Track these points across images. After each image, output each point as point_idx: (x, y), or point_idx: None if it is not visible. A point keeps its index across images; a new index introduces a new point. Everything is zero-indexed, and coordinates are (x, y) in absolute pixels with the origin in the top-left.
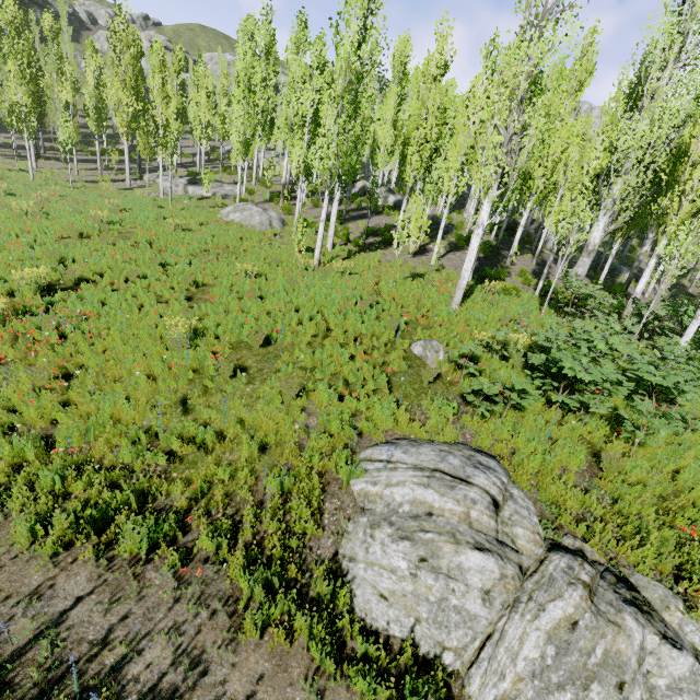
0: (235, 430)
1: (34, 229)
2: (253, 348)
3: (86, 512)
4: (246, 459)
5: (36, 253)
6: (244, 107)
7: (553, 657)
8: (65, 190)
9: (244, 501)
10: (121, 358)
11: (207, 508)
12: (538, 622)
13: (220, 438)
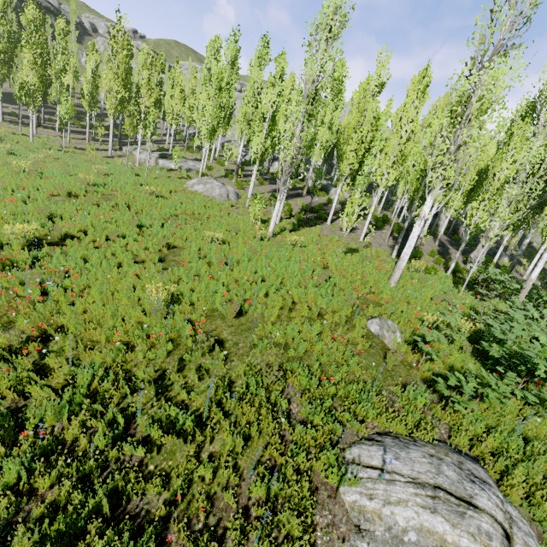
0: (217, 416)
1: (29, 185)
2: (226, 318)
3: (53, 527)
4: (228, 452)
5: (28, 208)
6: (213, 102)
7: None
8: (57, 154)
9: (227, 507)
10: (101, 321)
11: (186, 514)
12: None
13: (199, 422)
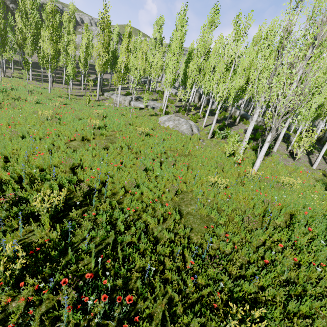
0: None
1: (52, 133)
2: None
3: None
4: None
5: (54, 158)
6: (176, 58)
7: None
8: (66, 100)
9: None
10: None
11: None
12: None
13: None
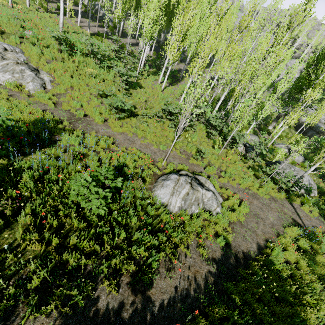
0: None
1: None
2: None
3: None
4: None
5: None
6: None
7: (1, 68)
8: None
9: None
10: None
11: None
12: (0, 63)
13: None
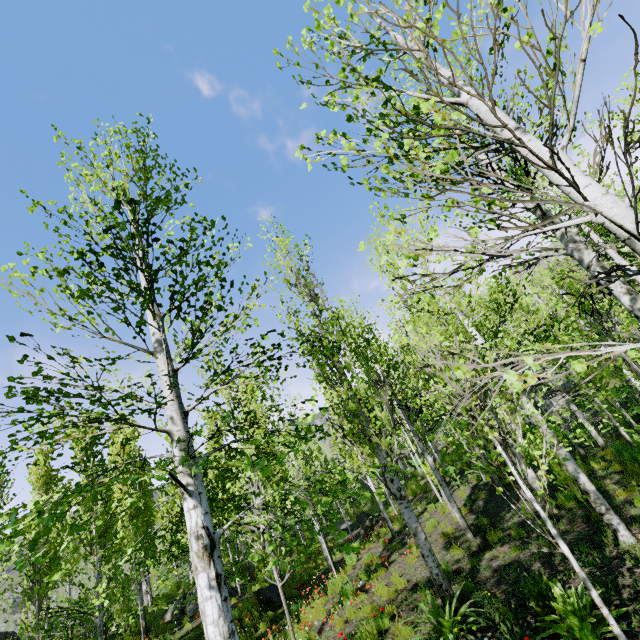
0: None
1: None
2: None
3: None
4: None
5: None
6: None
7: None
8: None
9: None
10: None
11: None
12: None
13: None
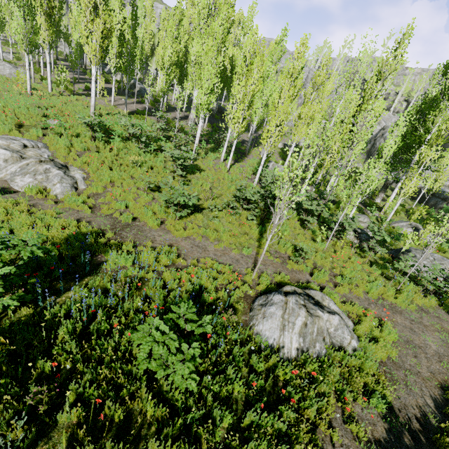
0: None
1: None
2: None
3: None
4: None
5: None
6: None
7: (19, 170)
8: None
9: None
10: None
11: None
12: (18, 165)
13: None
